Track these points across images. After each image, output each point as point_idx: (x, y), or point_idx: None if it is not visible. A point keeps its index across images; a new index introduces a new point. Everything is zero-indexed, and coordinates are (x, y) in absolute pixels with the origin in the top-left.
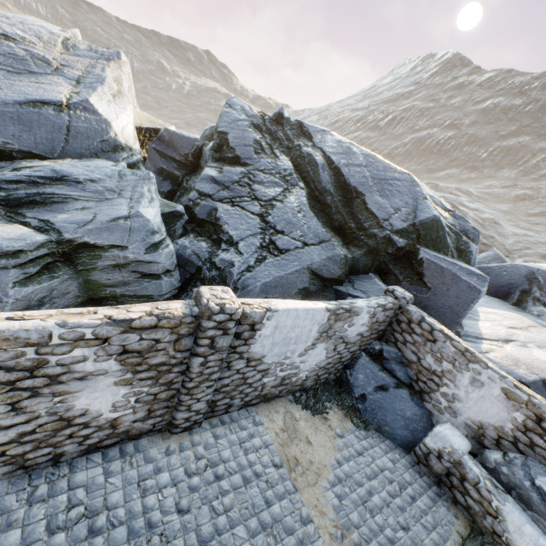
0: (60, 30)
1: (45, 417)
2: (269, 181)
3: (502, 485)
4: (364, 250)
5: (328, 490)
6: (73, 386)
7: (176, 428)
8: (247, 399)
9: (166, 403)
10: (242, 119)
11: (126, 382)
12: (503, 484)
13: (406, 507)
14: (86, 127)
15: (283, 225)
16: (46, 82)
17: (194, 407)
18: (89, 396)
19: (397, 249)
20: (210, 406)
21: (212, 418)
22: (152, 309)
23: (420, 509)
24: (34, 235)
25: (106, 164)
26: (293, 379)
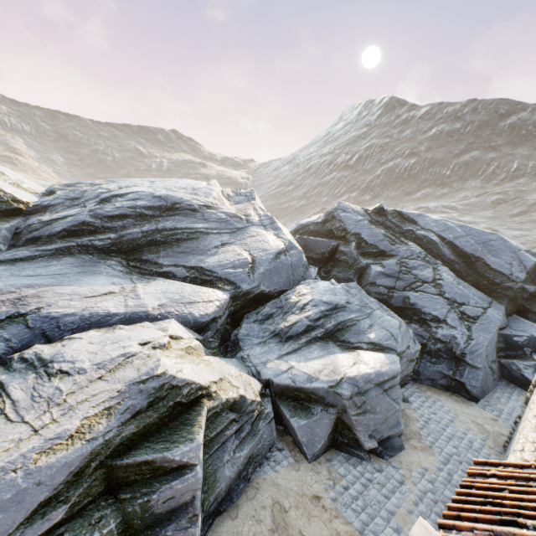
0: (206, 183)
1: None
2: (417, 265)
3: None
4: (506, 299)
5: None
6: None
7: None
8: None
9: None
10: (360, 219)
11: None
12: None
13: None
14: (296, 260)
15: (459, 298)
16: (254, 234)
17: None
18: None
19: (529, 294)
20: None
21: None
22: None
23: None
24: (389, 356)
25: (329, 285)
26: None
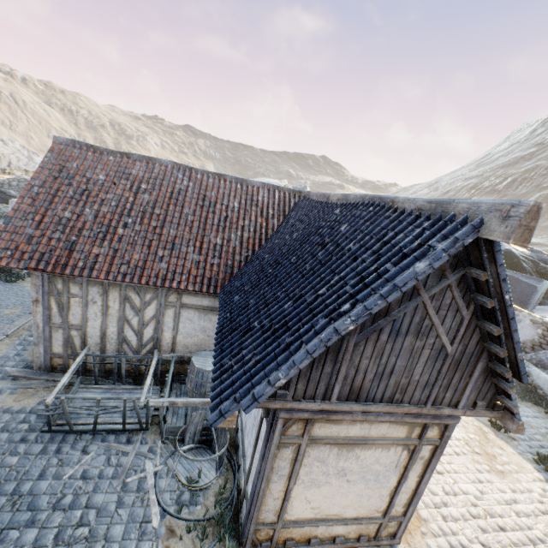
0: (279, 181)
1: None
2: None
3: (533, 365)
4: None
5: None
6: None
7: None
8: None
9: None
10: None
11: None
12: (534, 364)
13: None
14: None
15: None
16: None
17: None
18: None
19: None
20: None
21: None
22: None
23: None
24: None
25: None
26: None
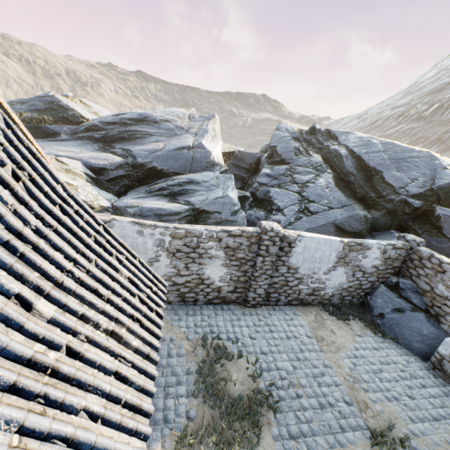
0: (186, 110)
1: (195, 275)
2: (304, 171)
3: None
4: (383, 212)
5: (345, 358)
6: (206, 261)
7: (247, 303)
8: (289, 299)
9: (243, 284)
10: (286, 136)
11: (226, 265)
12: None
13: (414, 387)
14: (200, 156)
15: (314, 197)
16: (182, 138)
17: (258, 291)
18: (211, 269)
19: (413, 209)
20: (266, 296)
21: (268, 306)
22: (239, 228)
23: (428, 393)
24: (184, 206)
25: (209, 173)
26: (322, 292)
